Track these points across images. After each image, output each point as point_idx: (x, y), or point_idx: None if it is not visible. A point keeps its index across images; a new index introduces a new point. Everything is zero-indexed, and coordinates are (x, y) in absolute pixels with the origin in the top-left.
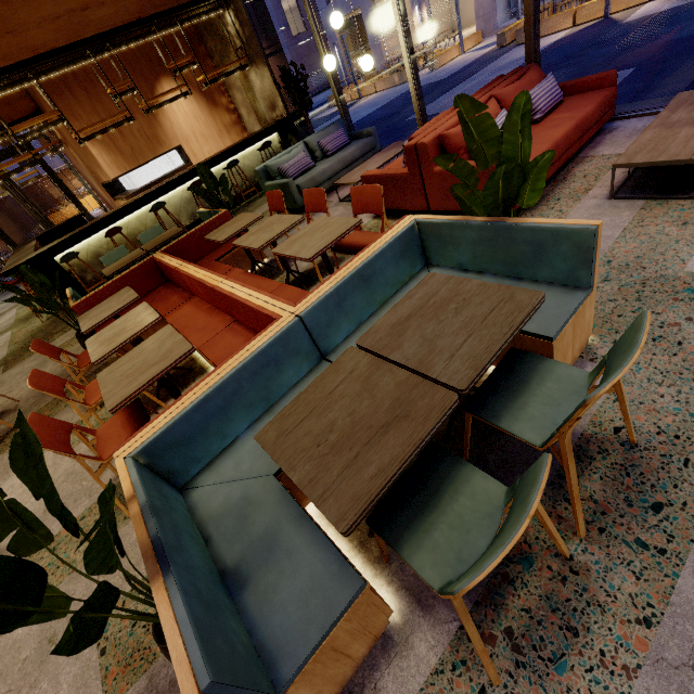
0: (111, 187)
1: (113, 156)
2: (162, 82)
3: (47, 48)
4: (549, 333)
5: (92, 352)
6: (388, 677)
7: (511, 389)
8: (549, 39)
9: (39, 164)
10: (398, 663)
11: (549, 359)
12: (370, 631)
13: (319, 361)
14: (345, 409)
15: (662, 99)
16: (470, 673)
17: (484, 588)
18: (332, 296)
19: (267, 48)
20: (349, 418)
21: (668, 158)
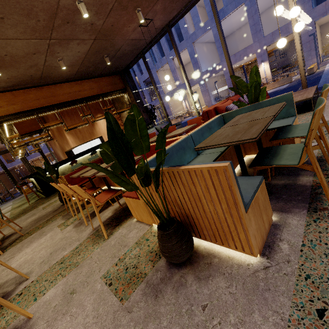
0: (68, 153)
1: (75, 139)
2: (98, 116)
3: (64, 101)
4: (289, 124)
5: (87, 174)
6: (284, 234)
7: (285, 132)
8: None
9: (50, 137)
10: (286, 229)
11: (294, 125)
12: (267, 215)
13: (196, 156)
14: (230, 132)
15: None
16: (324, 220)
17: (309, 198)
18: (199, 130)
19: (139, 103)
20: (233, 132)
21: (298, 100)
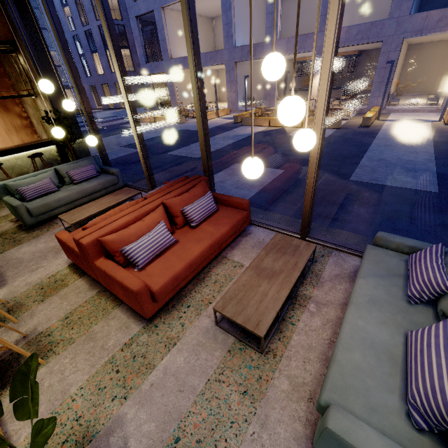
0: None
1: None
2: None
3: None
4: None
5: None
6: None
7: None
8: (256, 129)
9: None
10: None
11: None
12: None
13: None
14: None
15: (279, 216)
16: None
17: None
18: None
19: None
20: None
21: (243, 322)
